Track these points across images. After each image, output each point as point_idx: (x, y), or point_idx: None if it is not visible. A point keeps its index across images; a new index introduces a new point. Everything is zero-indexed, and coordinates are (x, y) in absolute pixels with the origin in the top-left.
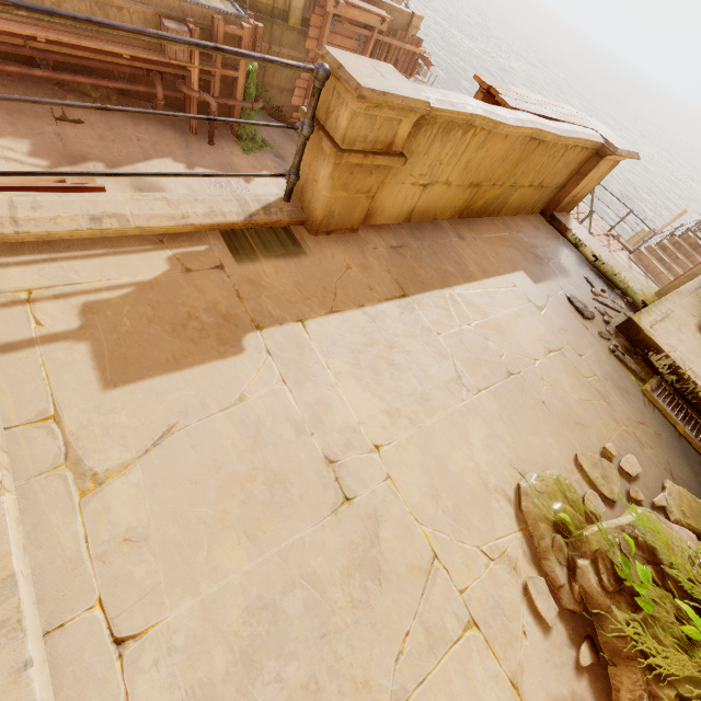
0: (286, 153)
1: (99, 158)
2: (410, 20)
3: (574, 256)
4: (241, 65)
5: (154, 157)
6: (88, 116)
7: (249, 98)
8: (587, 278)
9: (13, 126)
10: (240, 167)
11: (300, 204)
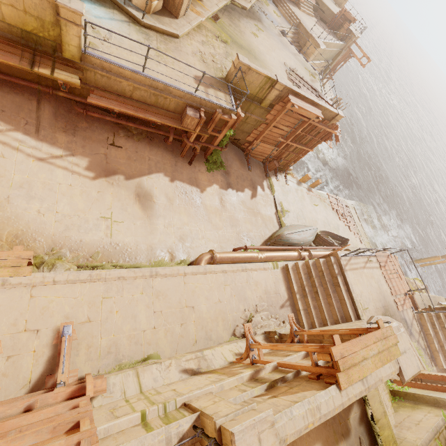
0: (232, 170)
1: (123, 172)
2: (335, 115)
3: (359, 411)
4: (223, 132)
5: (154, 172)
6: (126, 143)
7: (221, 144)
8: (360, 439)
9: (83, 148)
10: (201, 180)
11: (201, 427)
